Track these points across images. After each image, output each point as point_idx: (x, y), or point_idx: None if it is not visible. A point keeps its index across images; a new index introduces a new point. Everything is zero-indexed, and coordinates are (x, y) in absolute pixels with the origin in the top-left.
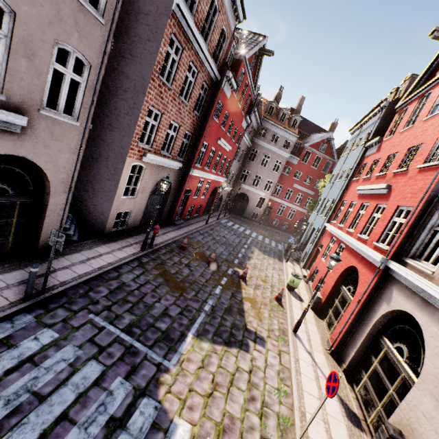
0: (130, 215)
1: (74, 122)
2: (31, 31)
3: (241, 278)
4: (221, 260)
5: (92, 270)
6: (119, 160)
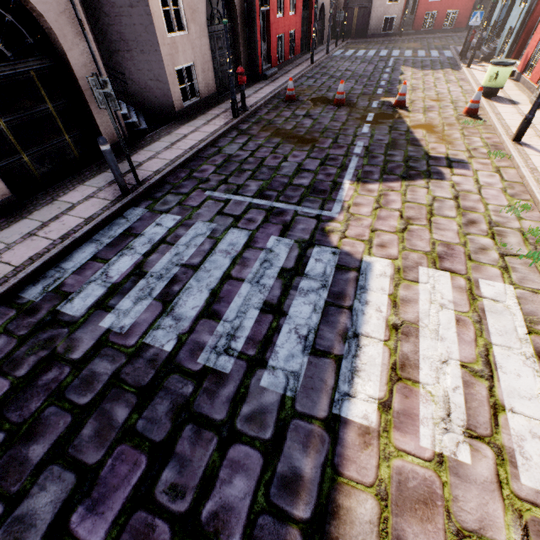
0: (196, 73)
1: None
2: None
3: (397, 106)
4: (356, 97)
5: (183, 153)
6: None
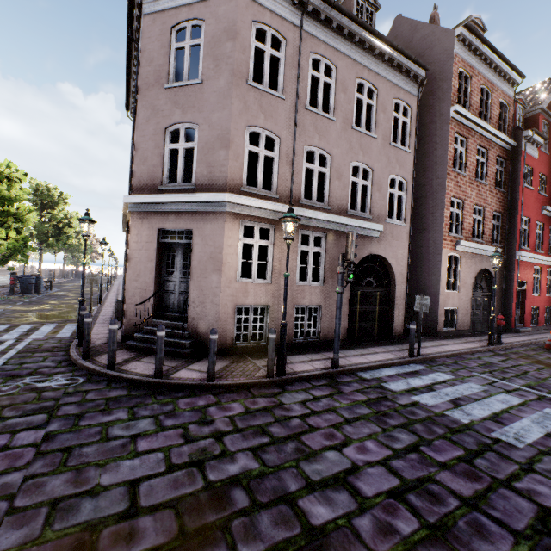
0: (457, 314)
1: (403, 224)
2: (378, 175)
3: None
4: None
5: (447, 351)
6: (433, 254)
